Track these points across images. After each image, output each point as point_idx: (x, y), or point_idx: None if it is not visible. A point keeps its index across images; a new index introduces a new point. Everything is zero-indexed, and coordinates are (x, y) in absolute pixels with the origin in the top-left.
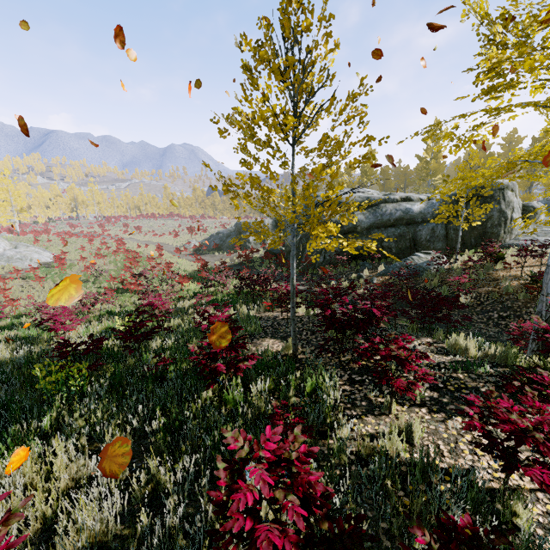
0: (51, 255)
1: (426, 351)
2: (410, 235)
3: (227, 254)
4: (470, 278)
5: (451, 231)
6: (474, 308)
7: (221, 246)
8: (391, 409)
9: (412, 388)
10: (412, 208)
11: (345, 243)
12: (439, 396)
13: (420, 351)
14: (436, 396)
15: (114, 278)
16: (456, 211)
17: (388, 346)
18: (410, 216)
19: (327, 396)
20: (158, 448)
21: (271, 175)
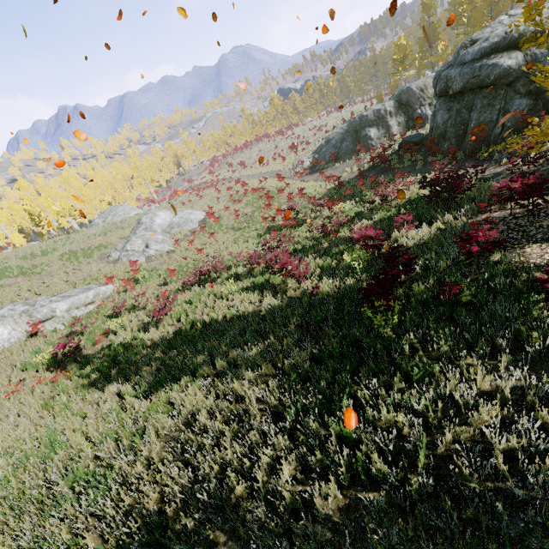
0: (201, 213)
1: None
2: None
3: (354, 162)
4: None
5: None
6: None
7: (337, 154)
8: None
9: None
10: None
11: None
12: None
13: None
14: None
15: (265, 219)
16: None
17: None
18: None
19: None
20: None
21: None
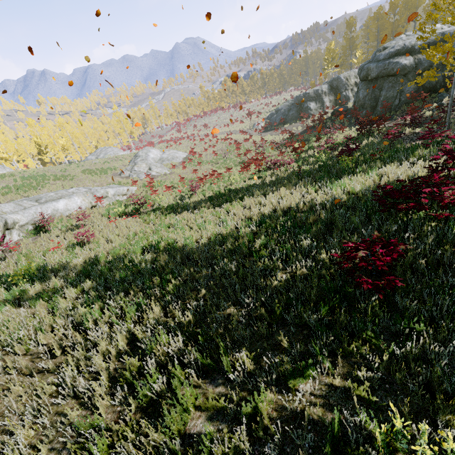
0: (183, 153)
1: None
2: None
3: (300, 123)
4: None
5: None
6: None
7: (285, 120)
8: None
9: None
10: None
11: None
12: None
13: None
14: None
15: (239, 155)
16: None
17: None
18: None
19: None
20: (426, 159)
21: (449, 40)
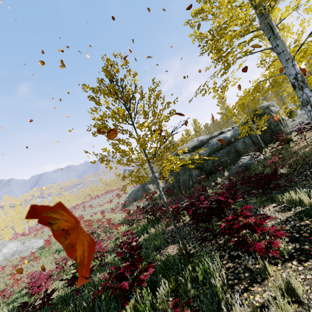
0: (44, 240)
1: (274, 213)
2: (233, 150)
3: (140, 201)
4: (278, 157)
5: (254, 138)
6: (292, 173)
7: (136, 198)
8: (268, 272)
9: (271, 247)
10: (226, 136)
11: (178, 162)
12: (300, 245)
13: (260, 214)
14: (298, 246)
15: None
16: (250, 128)
17: (238, 219)
18: (227, 140)
19: (214, 279)
20: None
21: (126, 144)
